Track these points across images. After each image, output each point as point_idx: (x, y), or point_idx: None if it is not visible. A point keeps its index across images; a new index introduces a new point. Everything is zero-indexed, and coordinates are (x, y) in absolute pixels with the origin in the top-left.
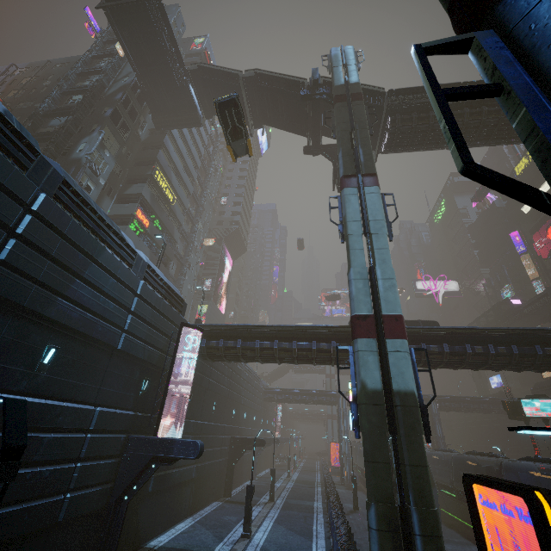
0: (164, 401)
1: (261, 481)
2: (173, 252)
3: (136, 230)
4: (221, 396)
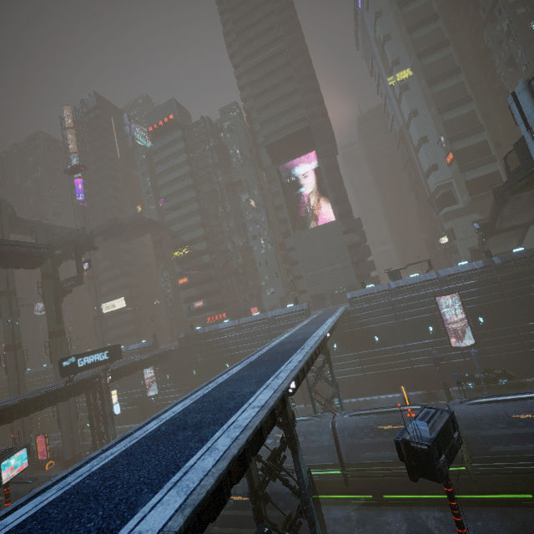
0: (146, 385)
1: (300, 409)
2: (210, 270)
3: (186, 287)
4: (201, 364)
